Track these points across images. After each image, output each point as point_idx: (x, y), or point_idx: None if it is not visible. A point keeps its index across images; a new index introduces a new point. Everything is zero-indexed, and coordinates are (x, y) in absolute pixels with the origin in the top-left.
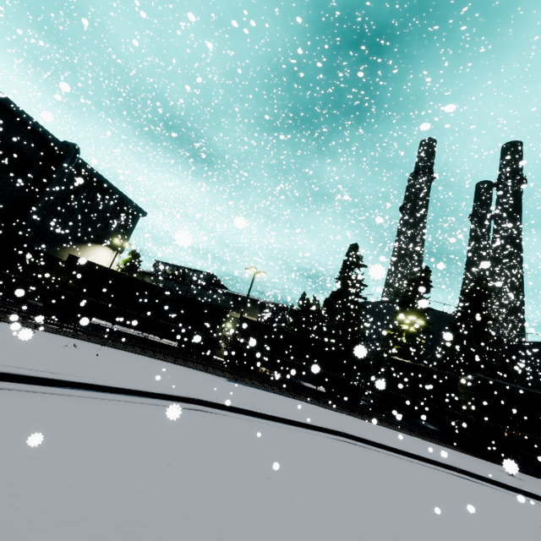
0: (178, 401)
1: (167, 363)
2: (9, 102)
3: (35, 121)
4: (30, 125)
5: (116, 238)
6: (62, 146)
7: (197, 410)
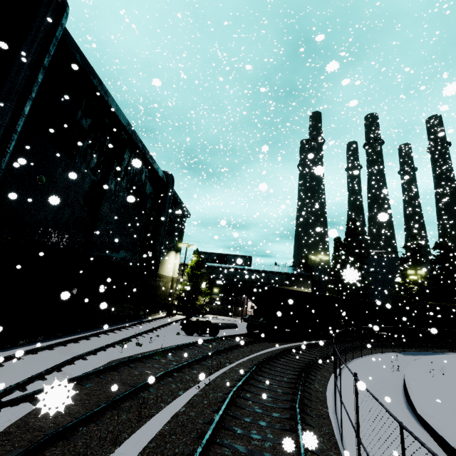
0: None
1: (380, 354)
2: (145, 150)
3: (154, 161)
4: (152, 166)
5: (186, 244)
6: (163, 177)
7: None
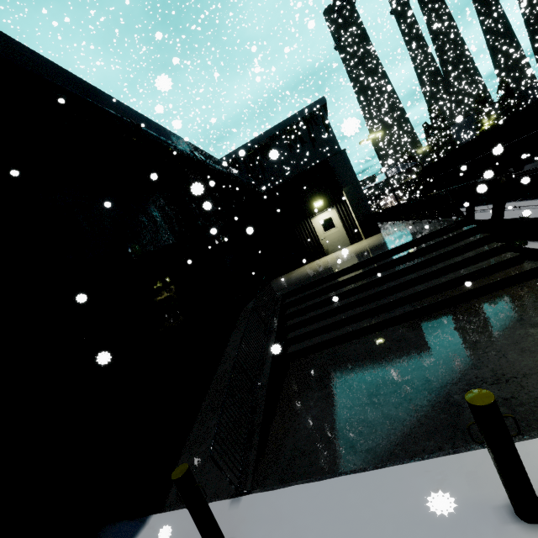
0: None
1: None
2: None
3: None
4: None
5: None
6: None
7: None
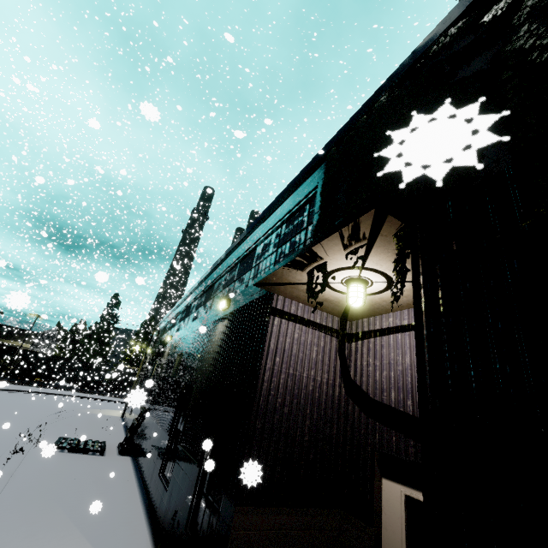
0: (23, 391)
1: None
2: None
3: None
4: None
5: None
6: None
7: (30, 393)
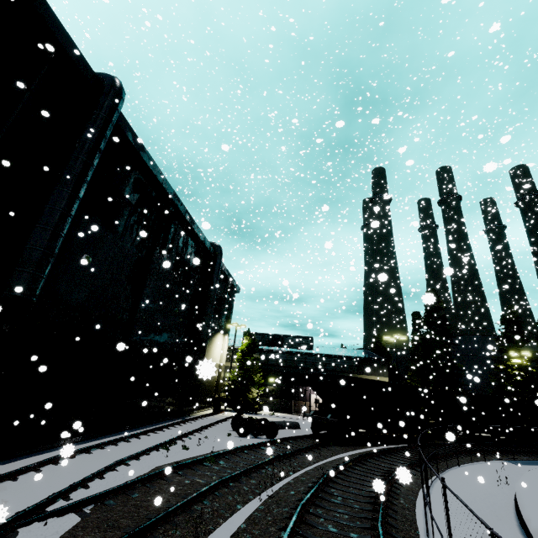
0: None
1: (482, 462)
2: (192, 222)
3: (201, 232)
4: (199, 238)
5: (235, 323)
6: (211, 249)
7: None
